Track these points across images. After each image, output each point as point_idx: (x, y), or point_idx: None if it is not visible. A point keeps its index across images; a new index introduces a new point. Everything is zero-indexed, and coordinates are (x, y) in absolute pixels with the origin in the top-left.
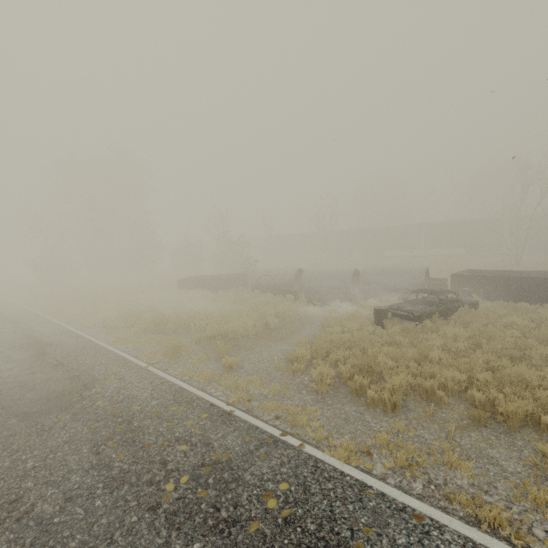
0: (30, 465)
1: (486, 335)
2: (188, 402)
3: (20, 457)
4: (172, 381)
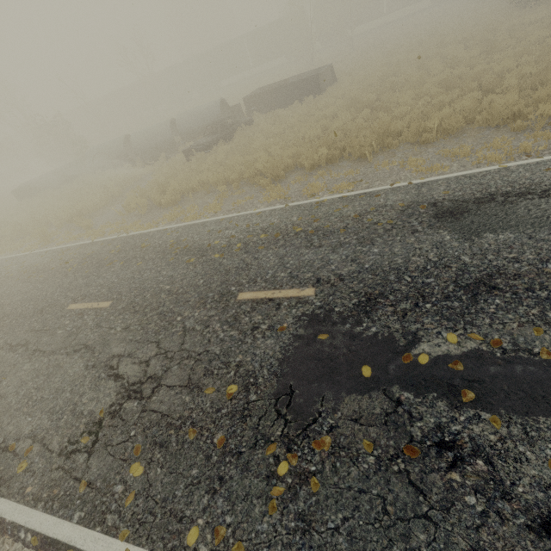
0: None
1: (241, 143)
2: (67, 250)
3: None
4: (53, 249)
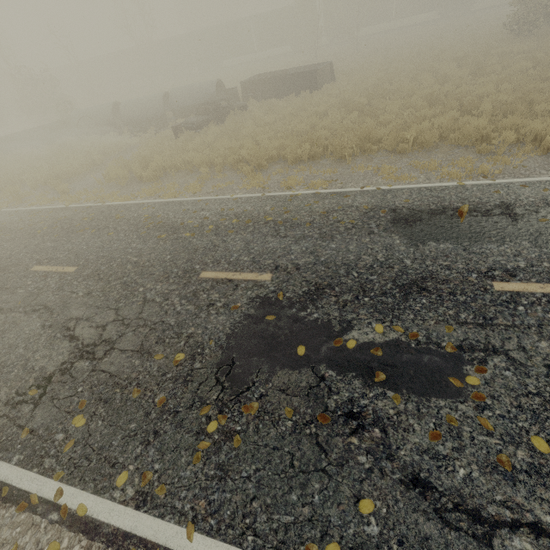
0: None
1: (232, 128)
2: (39, 212)
3: None
4: (24, 209)
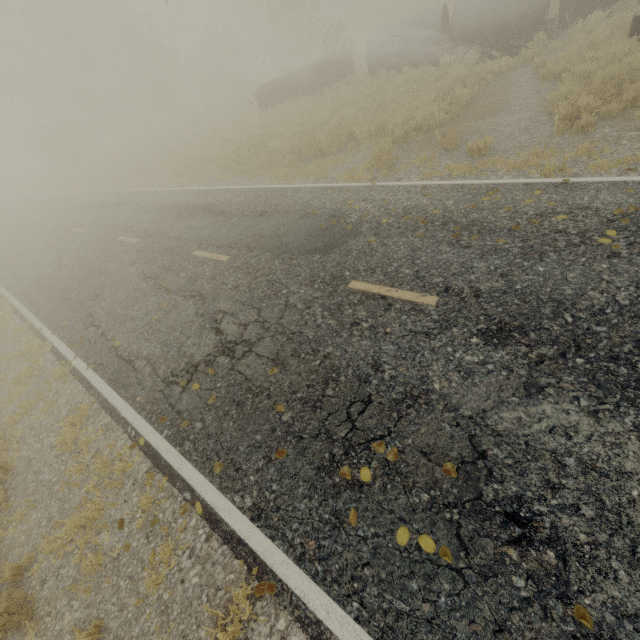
0: (408, 272)
1: None
2: (490, 190)
3: (385, 271)
4: (432, 184)
